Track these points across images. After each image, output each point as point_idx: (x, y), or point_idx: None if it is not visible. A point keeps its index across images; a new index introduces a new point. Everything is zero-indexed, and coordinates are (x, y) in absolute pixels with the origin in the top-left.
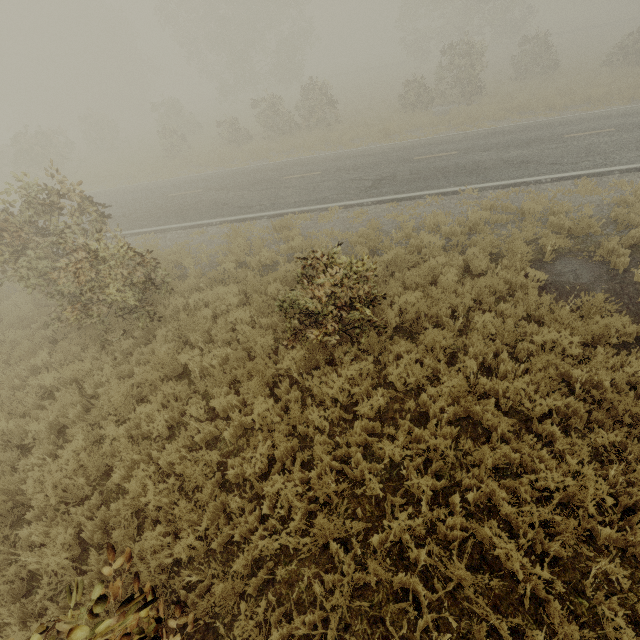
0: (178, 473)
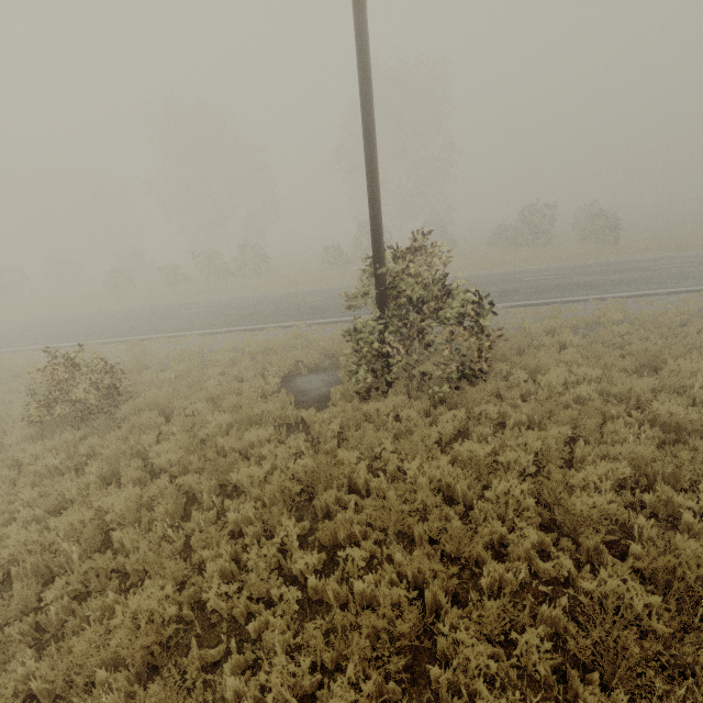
0: None
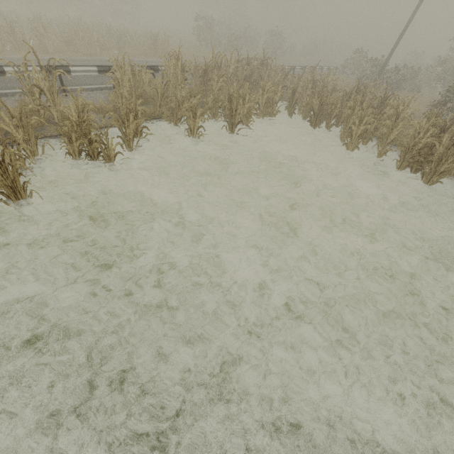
0: None
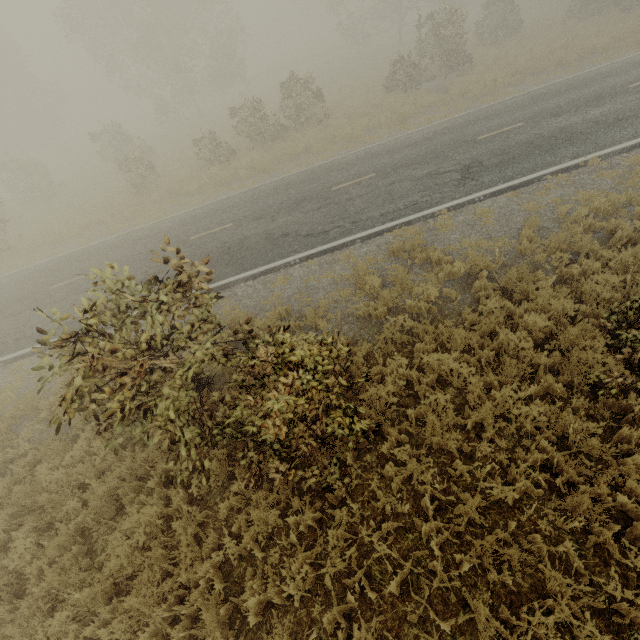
0: None
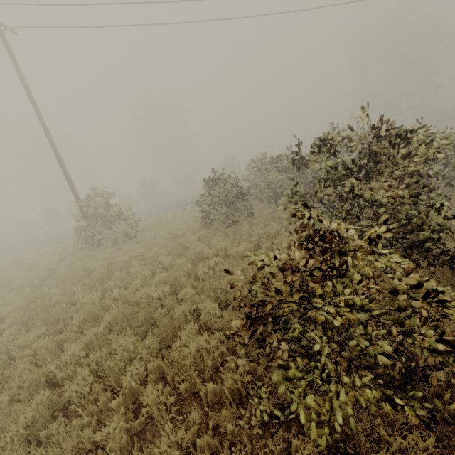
0: None
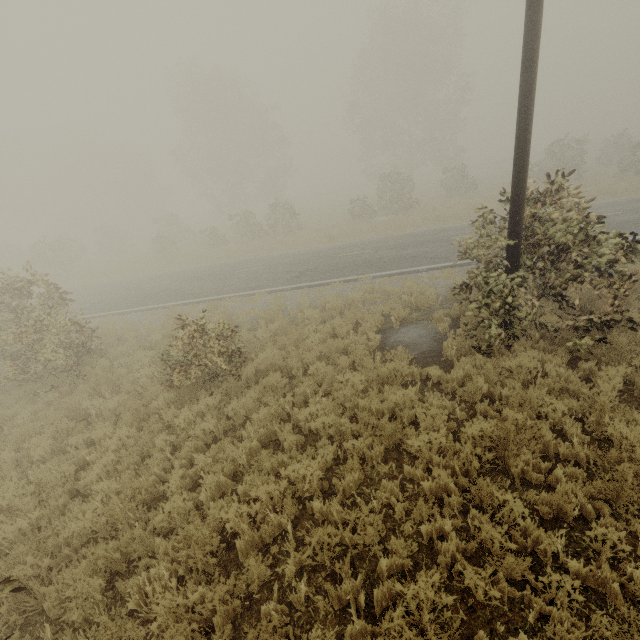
0: (37, 481)
